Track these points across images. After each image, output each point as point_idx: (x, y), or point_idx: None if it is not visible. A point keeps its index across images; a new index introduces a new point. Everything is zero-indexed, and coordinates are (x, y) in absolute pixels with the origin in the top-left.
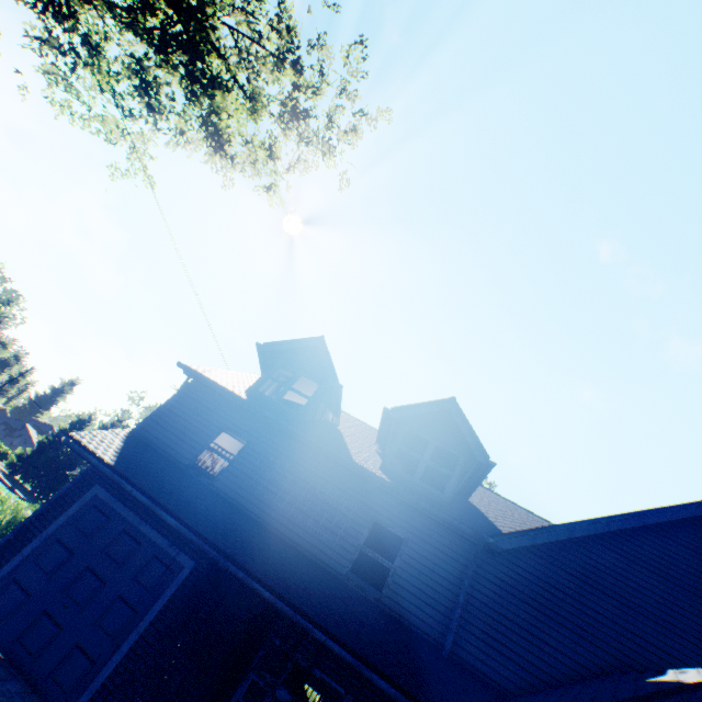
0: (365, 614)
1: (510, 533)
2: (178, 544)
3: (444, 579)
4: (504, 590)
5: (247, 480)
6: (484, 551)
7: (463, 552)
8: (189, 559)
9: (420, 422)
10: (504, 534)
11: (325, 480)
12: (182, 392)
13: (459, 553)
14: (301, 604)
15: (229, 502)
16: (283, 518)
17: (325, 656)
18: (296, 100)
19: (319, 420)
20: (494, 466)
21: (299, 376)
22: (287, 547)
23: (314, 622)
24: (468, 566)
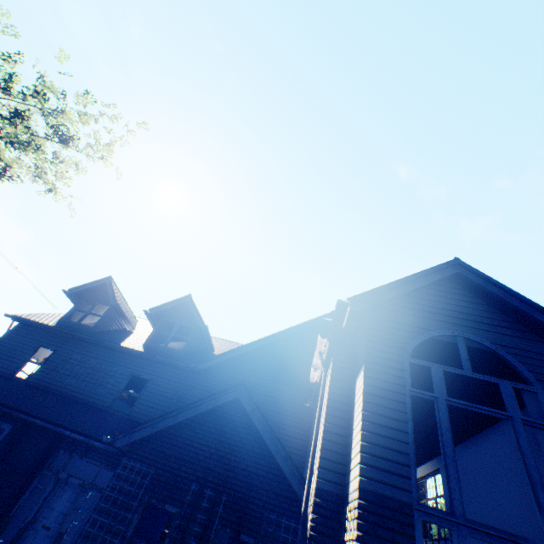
0: (113, 421)
1: (206, 359)
2: (2, 419)
3: (169, 394)
4: (203, 390)
5: (52, 373)
6: (196, 373)
7: (183, 377)
8: (9, 425)
9: (173, 314)
10: (202, 361)
11: (104, 360)
12: (10, 332)
13: (181, 378)
14: (63, 423)
15: (38, 387)
16: (74, 387)
17: (91, 450)
18: (62, 131)
19: (119, 329)
20: (207, 327)
21: (96, 304)
22: (73, 402)
23: (69, 429)
24: (183, 383)
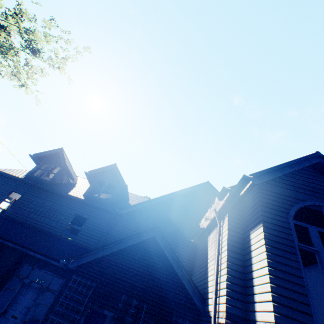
0: (63, 246)
1: (126, 207)
2: None
3: (101, 228)
4: (124, 227)
5: (20, 210)
6: (119, 216)
7: (111, 218)
8: None
9: (103, 175)
10: (124, 208)
11: (56, 203)
12: None
13: (109, 218)
14: (28, 246)
15: (10, 219)
16: (35, 220)
17: (47, 264)
18: (32, 45)
19: (66, 183)
20: (127, 186)
21: (52, 166)
22: (35, 230)
23: (32, 250)
24: (111, 222)
